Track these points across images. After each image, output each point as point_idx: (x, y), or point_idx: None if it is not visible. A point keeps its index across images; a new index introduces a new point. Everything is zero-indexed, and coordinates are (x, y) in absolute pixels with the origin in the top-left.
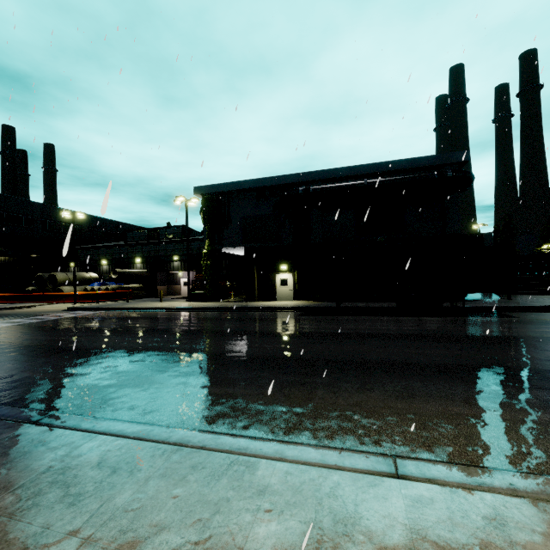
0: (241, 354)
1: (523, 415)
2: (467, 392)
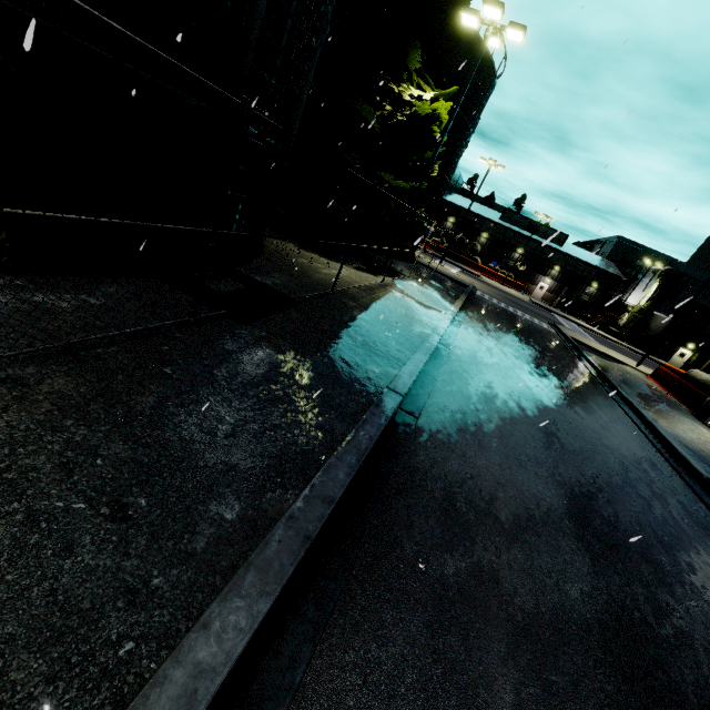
0: None
1: None
2: None
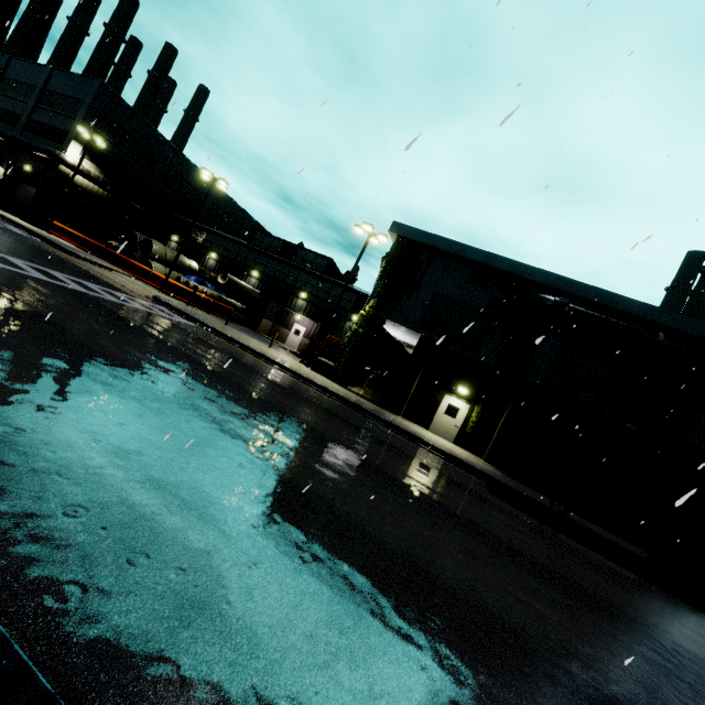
0: (525, 630)
1: None
2: None
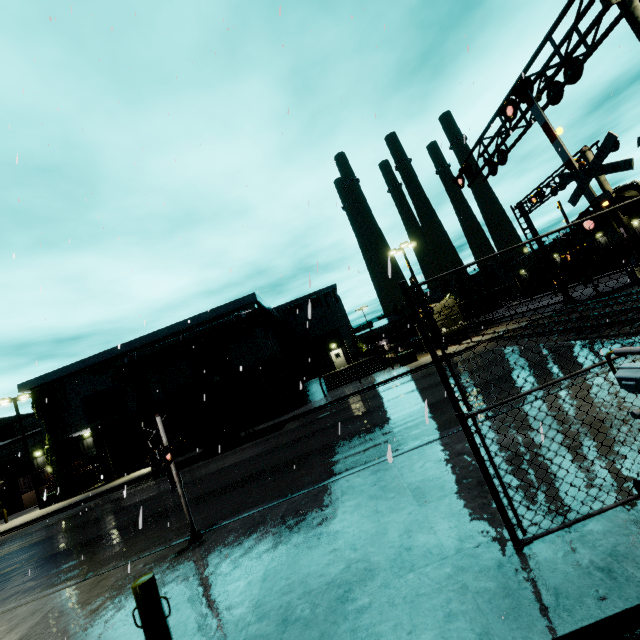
0: None
1: (57, 573)
2: (64, 562)
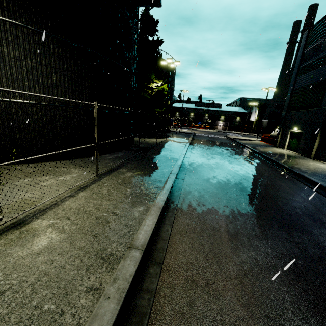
0: None
1: None
2: None
